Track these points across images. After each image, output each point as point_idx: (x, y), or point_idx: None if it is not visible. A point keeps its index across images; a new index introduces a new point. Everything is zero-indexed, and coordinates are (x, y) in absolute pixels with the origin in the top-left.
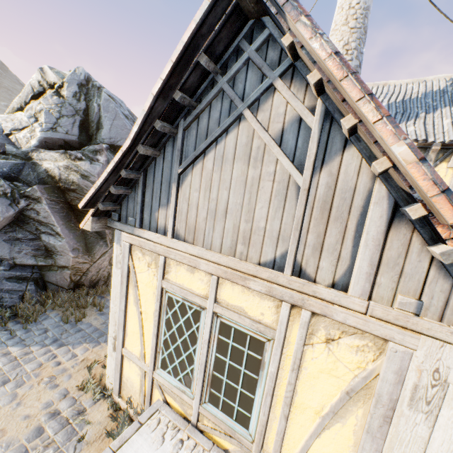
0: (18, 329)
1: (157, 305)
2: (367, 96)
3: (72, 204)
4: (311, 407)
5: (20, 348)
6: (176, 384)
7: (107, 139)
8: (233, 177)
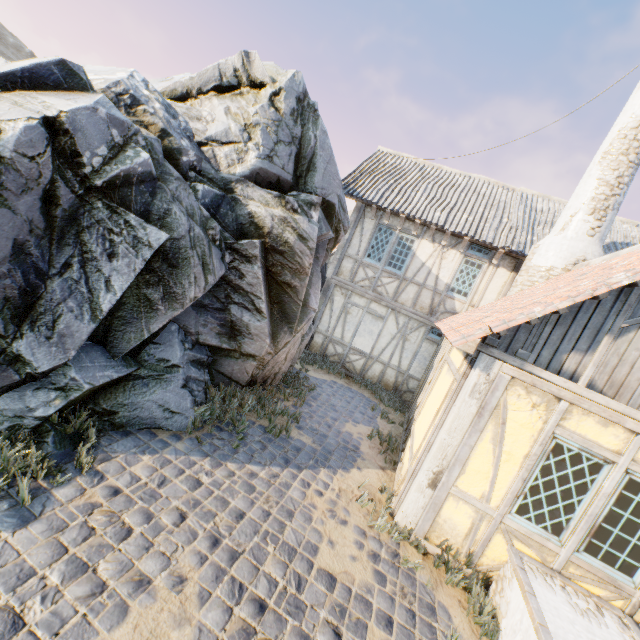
0: (230, 439)
1: (538, 449)
2: None
3: (271, 269)
4: None
5: (260, 468)
6: (536, 531)
7: (319, 189)
8: None
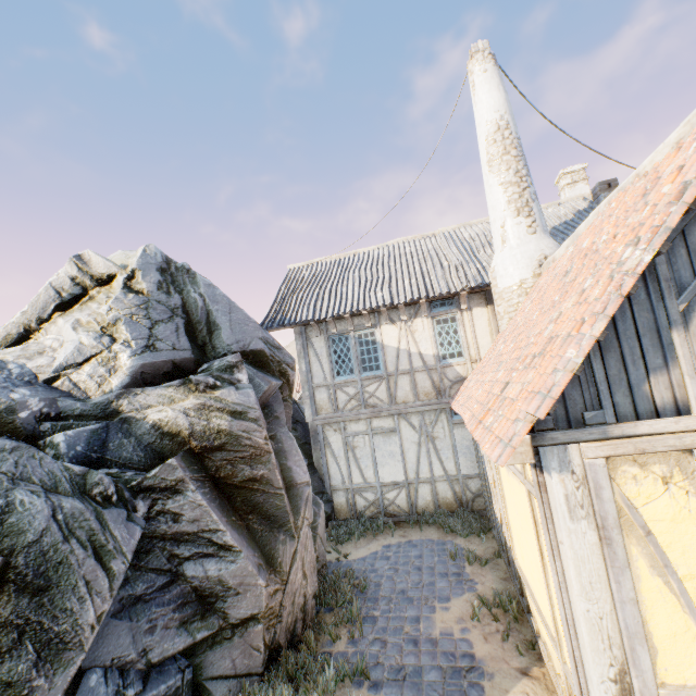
0: None
1: None
2: None
3: (219, 476)
4: None
5: None
6: None
7: (234, 344)
8: None
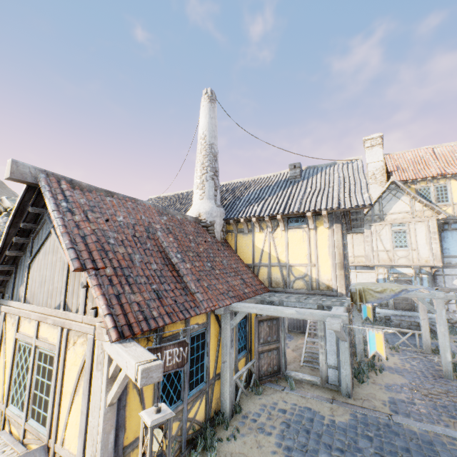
0: None
1: (13, 352)
2: (58, 226)
3: None
4: (69, 391)
5: None
6: (17, 412)
7: None
8: (49, 262)
